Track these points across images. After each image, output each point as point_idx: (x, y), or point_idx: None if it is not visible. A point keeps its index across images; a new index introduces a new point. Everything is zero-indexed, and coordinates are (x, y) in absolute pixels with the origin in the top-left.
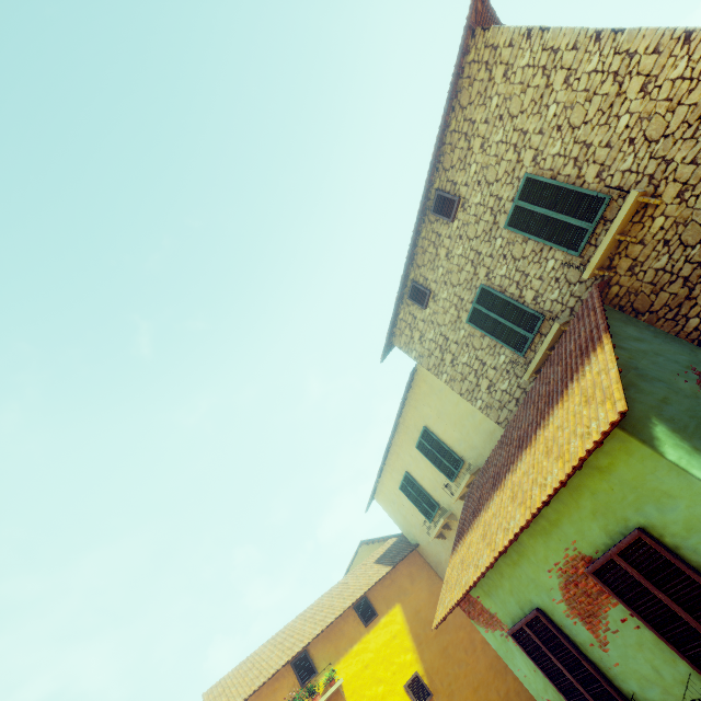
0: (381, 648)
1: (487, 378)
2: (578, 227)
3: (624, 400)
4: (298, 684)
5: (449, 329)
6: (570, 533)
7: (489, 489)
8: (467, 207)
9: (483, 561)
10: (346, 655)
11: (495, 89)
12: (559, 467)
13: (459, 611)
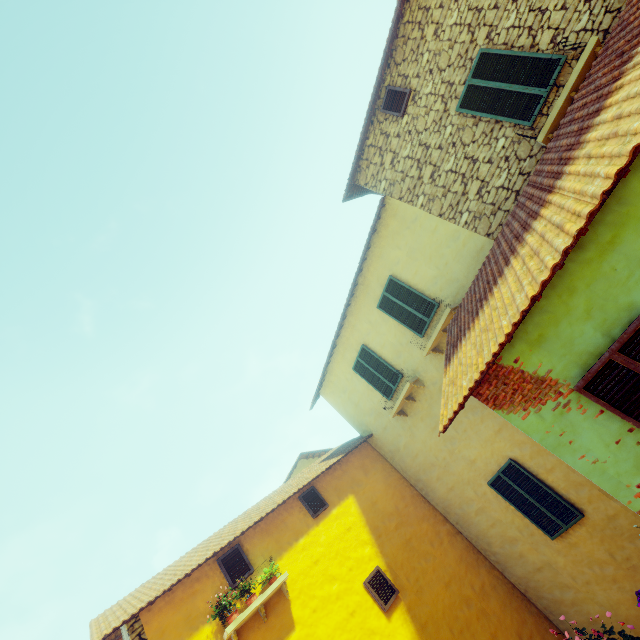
0: (334, 542)
1: (478, 178)
2: None
3: None
4: (226, 584)
5: (432, 132)
6: None
7: (508, 250)
8: None
9: (560, 243)
10: (290, 550)
11: None
12: None
13: (420, 503)
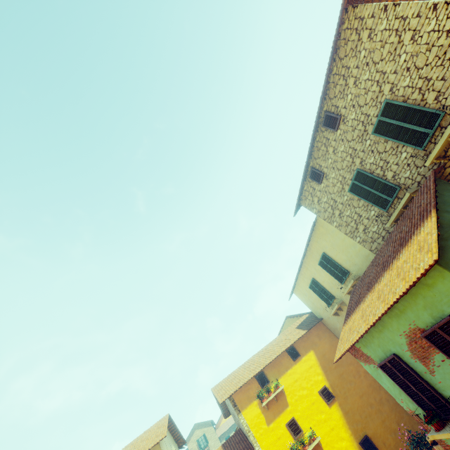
0: (304, 372)
1: (363, 224)
2: (422, 132)
3: (437, 253)
4: (260, 387)
5: (337, 195)
6: (411, 317)
7: (365, 290)
8: (346, 121)
9: (361, 329)
10: (284, 375)
11: (363, 46)
12: (403, 284)
13: (349, 355)
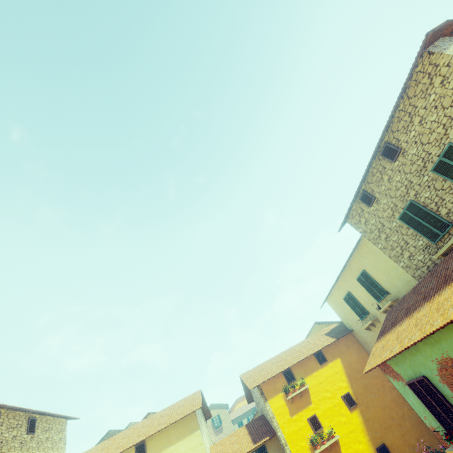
0: (329, 377)
1: (409, 251)
2: None
3: None
4: (286, 382)
5: (385, 220)
6: (445, 347)
7: (402, 314)
8: (405, 155)
9: (395, 350)
10: (310, 375)
11: (433, 90)
12: (441, 319)
13: (376, 369)
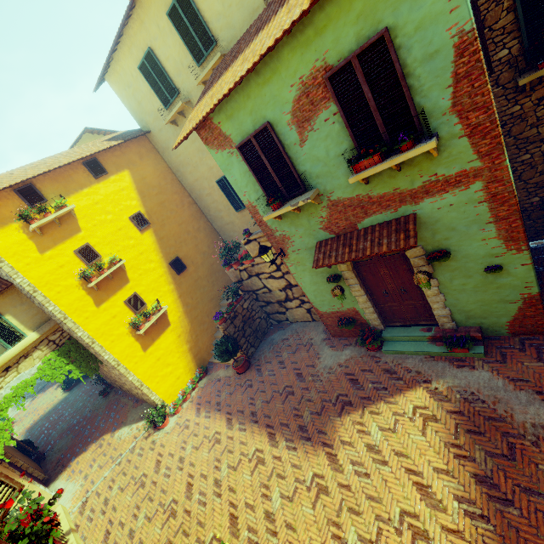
0: (111, 195)
1: None
2: None
3: None
4: (26, 205)
5: None
6: (327, 43)
7: (250, 39)
8: None
9: (244, 69)
10: (77, 194)
11: None
12: None
13: (176, 184)
